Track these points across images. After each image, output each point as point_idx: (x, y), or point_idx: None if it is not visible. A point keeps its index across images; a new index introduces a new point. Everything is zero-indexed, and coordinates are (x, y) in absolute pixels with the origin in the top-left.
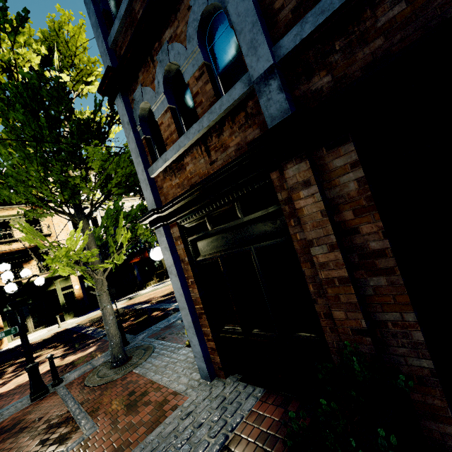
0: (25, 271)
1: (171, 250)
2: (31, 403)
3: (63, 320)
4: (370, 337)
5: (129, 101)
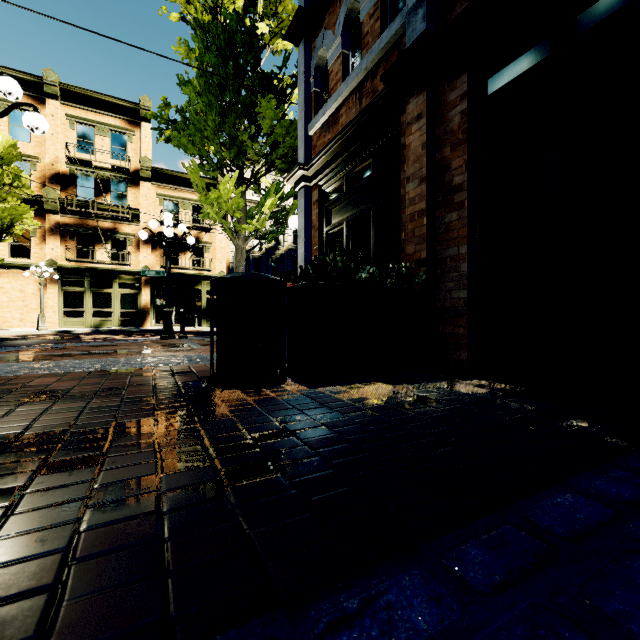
0: (182, 225)
1: (306, 213)
2: (160, 339)
3: (200, 324)
4: (425, 267)
5: (311, 49)
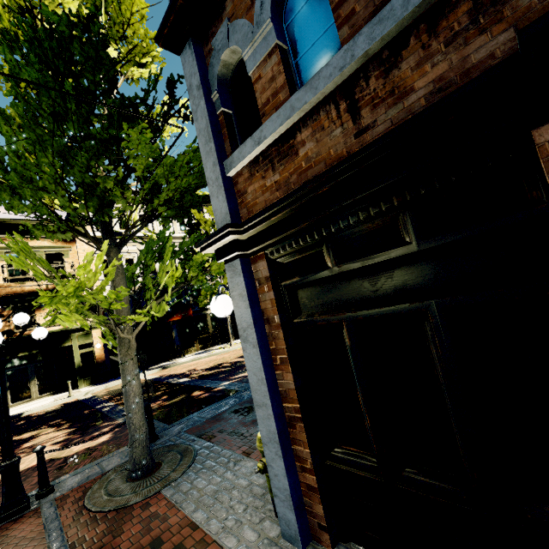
0: (20, 316)
1: (250, 300)
2: None
3: (76, 387)
4: None
5: (203, 54)
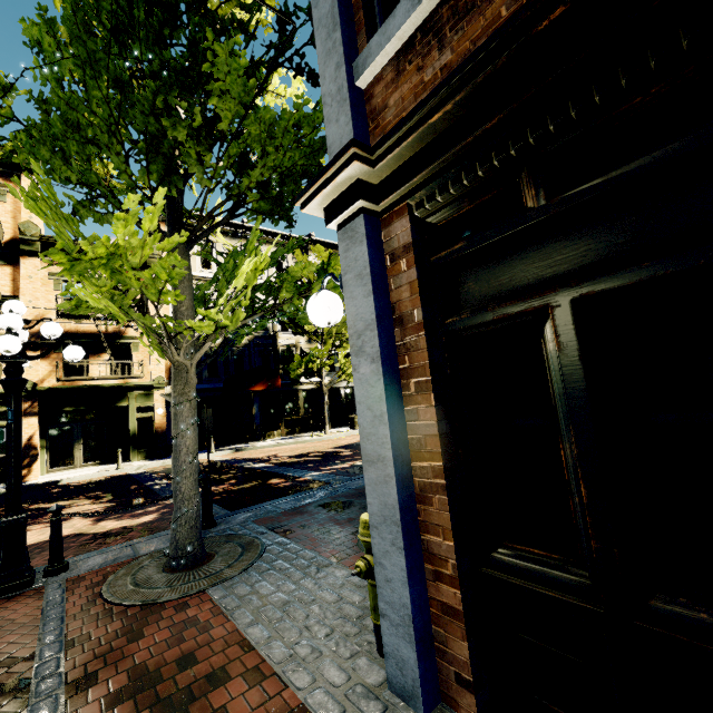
0: (50, 325)
1: (374, 283)
2: None
3: (127, 459)
4: None
5: None
